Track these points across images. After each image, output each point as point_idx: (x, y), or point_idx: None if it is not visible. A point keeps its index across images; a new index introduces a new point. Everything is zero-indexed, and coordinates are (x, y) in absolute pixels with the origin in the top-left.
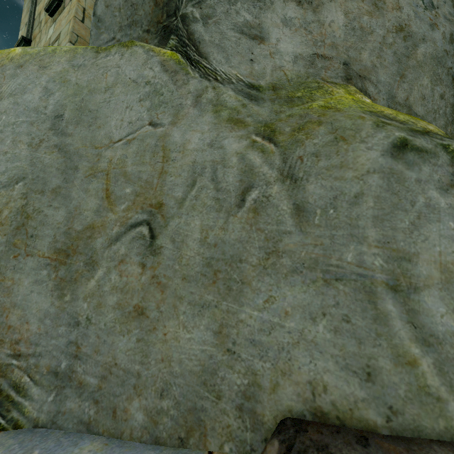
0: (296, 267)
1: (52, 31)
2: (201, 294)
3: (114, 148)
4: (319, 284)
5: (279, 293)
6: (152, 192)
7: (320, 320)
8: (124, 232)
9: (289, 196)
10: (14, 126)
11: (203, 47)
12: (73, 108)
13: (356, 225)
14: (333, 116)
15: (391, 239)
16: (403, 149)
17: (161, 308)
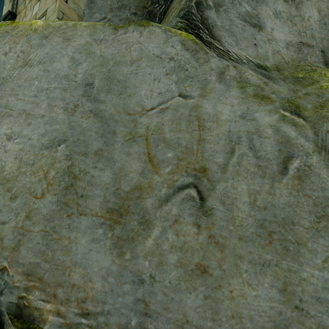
0: None
1: (37, 8)
2: (259, 254)
3: (149, 116)
4: None
5: None
6: (194, 157)
7: None
8: (173, 193)
9: (326, 165)
10: (47, 91)
11: (216, 30)
12: (101, 77)
13: None
14: None
15: None
16: None
17: (223, 267)
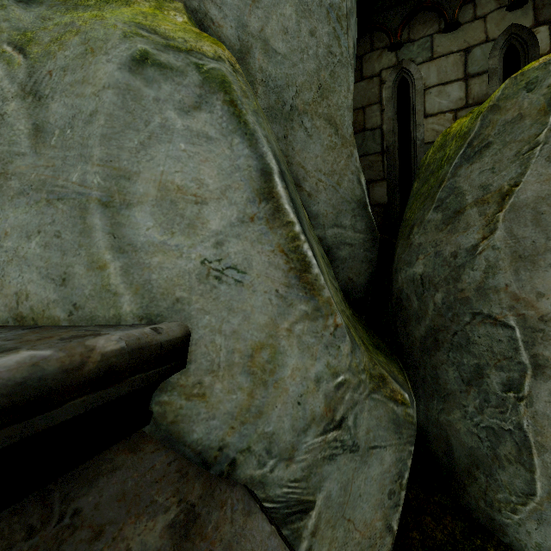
0: (24, 190)
1: None
2: None
3: None
4: (42, 204)
5: (3, 215)
6: None
7: (35, 237)
8: None
9: (30, 115)
10: None
11: None
12: None
13: (86, 145)
14: (92, 25)
15: (116, 158)
16: (144, 63)
17: None
